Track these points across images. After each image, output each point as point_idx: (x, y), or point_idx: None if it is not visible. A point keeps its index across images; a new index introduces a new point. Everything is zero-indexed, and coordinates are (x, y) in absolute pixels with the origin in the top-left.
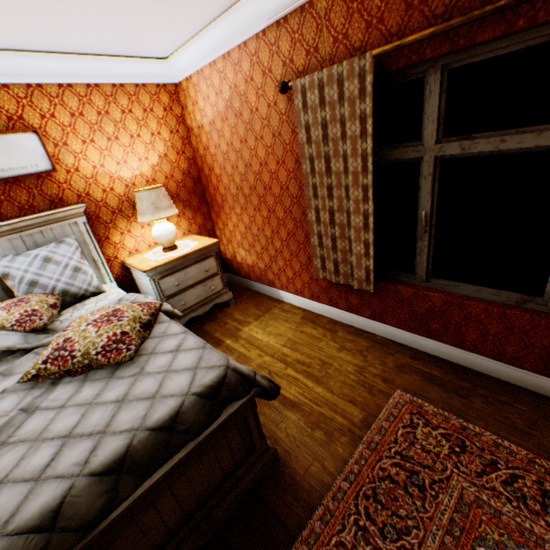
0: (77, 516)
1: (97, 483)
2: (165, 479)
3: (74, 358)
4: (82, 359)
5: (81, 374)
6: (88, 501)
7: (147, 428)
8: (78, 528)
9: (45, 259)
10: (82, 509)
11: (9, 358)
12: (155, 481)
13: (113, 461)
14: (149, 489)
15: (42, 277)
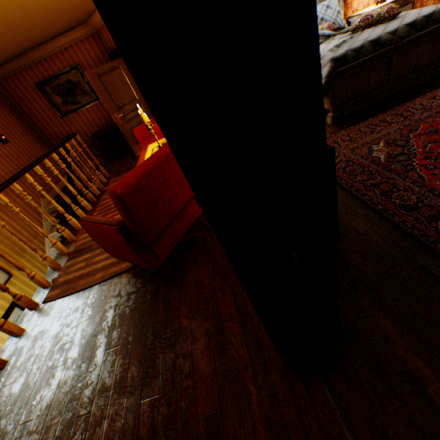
0: (399, 35)
1: (405, 29)
2: (419, 41)
3: (372, 19)
4: (375, 19)
5: (371, 28)
6: (402, 33)
7: (420, 17)
8: (399, 38)
9: (326, 7)
10: (400, 34)
11: (327, 40)
12: (421, 34)
13: (410, 24)
14: (418, 36)
15: (325, 16)
